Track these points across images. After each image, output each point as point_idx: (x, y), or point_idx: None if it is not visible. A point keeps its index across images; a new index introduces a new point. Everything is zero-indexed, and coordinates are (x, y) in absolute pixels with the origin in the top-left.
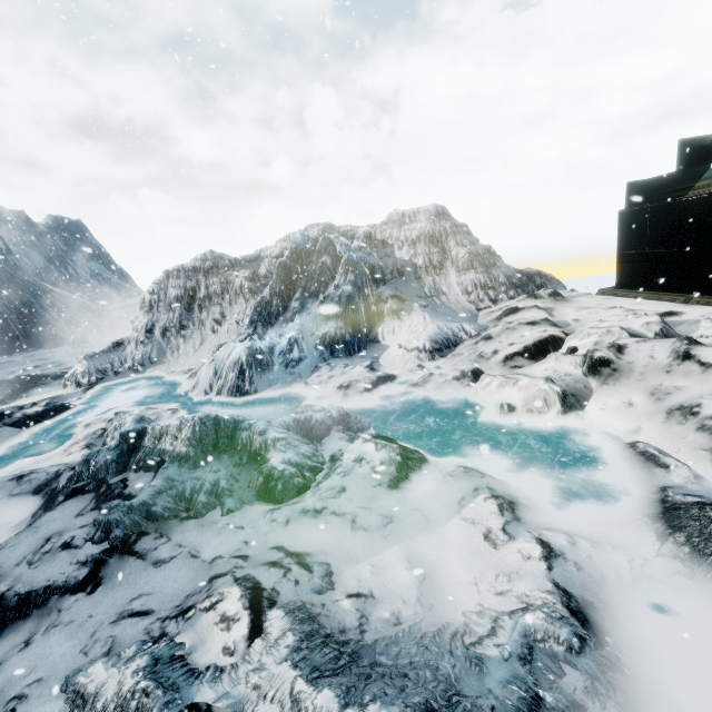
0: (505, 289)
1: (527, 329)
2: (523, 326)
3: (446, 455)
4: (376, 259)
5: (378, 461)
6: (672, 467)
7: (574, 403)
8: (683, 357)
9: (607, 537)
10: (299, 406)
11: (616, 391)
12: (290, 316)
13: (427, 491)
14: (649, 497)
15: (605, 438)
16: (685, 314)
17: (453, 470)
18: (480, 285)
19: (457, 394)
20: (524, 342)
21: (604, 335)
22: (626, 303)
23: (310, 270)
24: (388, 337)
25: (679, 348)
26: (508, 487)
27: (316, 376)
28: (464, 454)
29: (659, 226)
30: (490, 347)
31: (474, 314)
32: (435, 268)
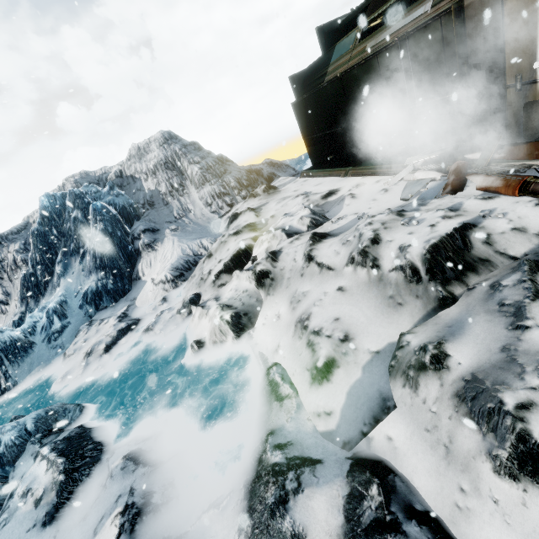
0: (238, 192)
1: (233, 241)
2: (231, 238)
3: (137, 427)
4: (126, 198)
5: (42, 488)
6: (284, 399)
7: (246, 323)
8: (308, 259)
9: (206, 534)
10: (50, 390)
11: (274, 301)
12: (56, 281)
13: (85, 508)
14: (258, 450)
15: (259, 362)
16: (340, 191)
17: (117, 465)
18: (216, 195)
19: (178, 330)
20: (226, 257)
21: (272, 240)
22: (313, 184)
23: (66, 229)
24: (147, 272)
25: (304, 252)
26: (154, 476)
27: (73, 344)
28: (152, 420)
29: (316, 112)
30: (209, 266)
31: (217, 223)
32: (178, 191)
